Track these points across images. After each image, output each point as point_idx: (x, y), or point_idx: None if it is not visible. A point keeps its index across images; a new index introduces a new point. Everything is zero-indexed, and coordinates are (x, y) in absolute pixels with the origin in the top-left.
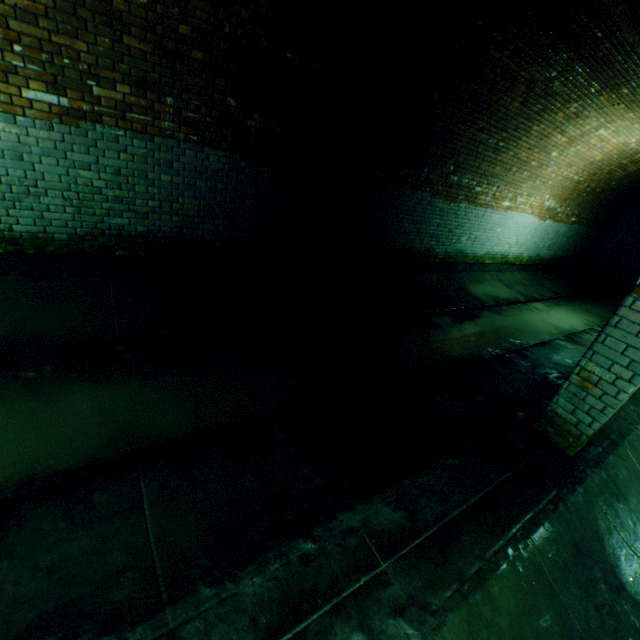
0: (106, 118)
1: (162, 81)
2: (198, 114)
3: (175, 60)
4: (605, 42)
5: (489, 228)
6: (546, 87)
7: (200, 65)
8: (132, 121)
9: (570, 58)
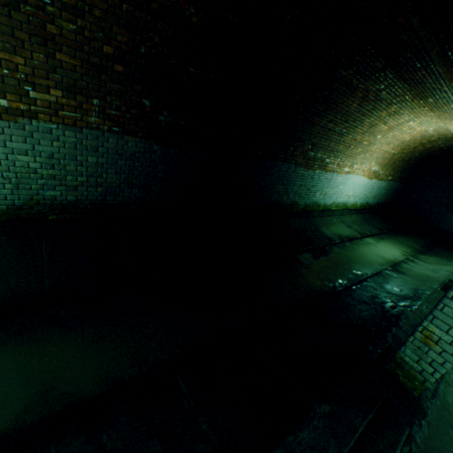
0: (41, 115)
1: (89, 87)
2: (119, 111)
3: (100, 71)
4: (422, 70)
5: (335, 186)
6: (376, 95)
7: (121, 75)
8: (64, 117)
9: (394, 77)
